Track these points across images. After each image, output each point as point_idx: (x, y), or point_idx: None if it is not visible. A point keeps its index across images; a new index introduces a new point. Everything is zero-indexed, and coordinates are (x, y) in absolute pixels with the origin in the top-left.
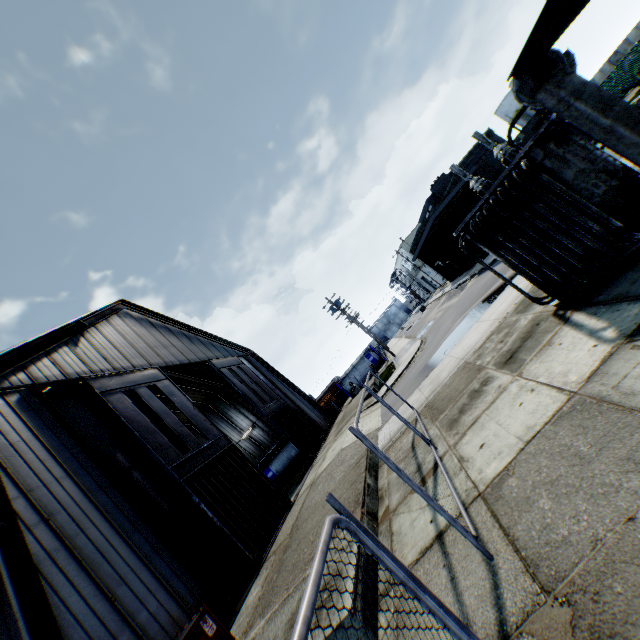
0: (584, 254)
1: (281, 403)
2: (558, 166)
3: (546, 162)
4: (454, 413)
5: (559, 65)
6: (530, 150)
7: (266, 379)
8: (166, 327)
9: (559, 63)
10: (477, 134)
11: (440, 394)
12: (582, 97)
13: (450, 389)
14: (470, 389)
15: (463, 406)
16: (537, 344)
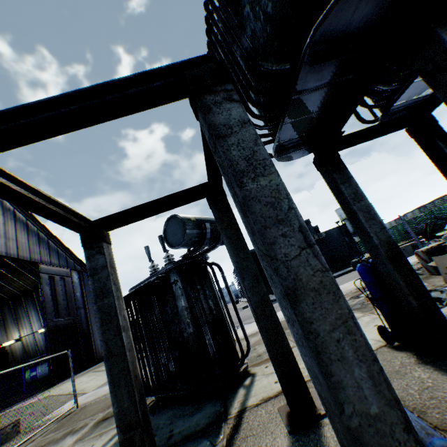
0: (155, 374)
1: (74, 322)
2: (178, 294)
3: (174, 286)
4: (44, 442)
5: (102, 242)
6: (170, 271)
7: (82, 297)
8: (27, 224)
9: (185, 230)
10: (160, 237)
11: (93, 404)
12: (96, 276)
13: (95, 406)
14: (78, 424)
15: (50, 441)
16: (110, 424)
